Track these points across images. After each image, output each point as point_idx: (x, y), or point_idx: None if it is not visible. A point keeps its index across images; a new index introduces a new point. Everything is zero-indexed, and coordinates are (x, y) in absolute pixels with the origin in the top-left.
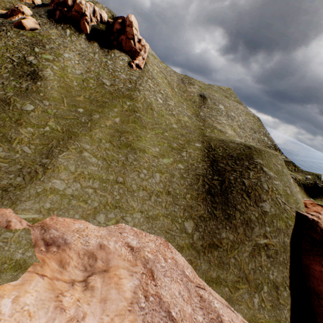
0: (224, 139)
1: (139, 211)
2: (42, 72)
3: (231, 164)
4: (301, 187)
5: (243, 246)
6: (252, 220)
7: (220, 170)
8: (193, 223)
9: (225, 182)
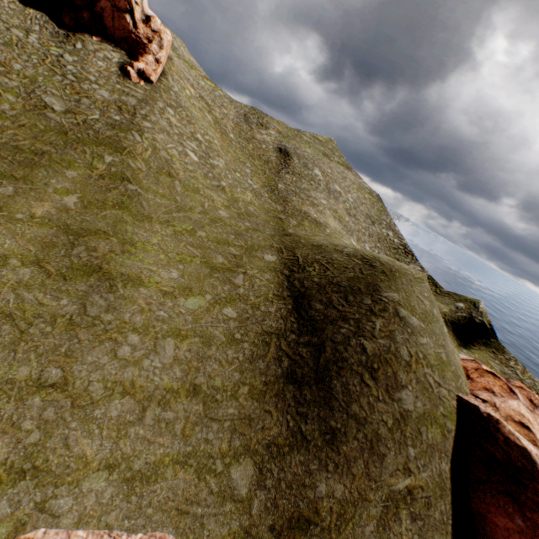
0: (323, 242)
1: (103, 467)
2: None
3: (338, 303)
4: (450, 327)
5: (364, 506)
6: (381, 437)
7: (316, 320)
8: (253, 467)
9: (325, 349)
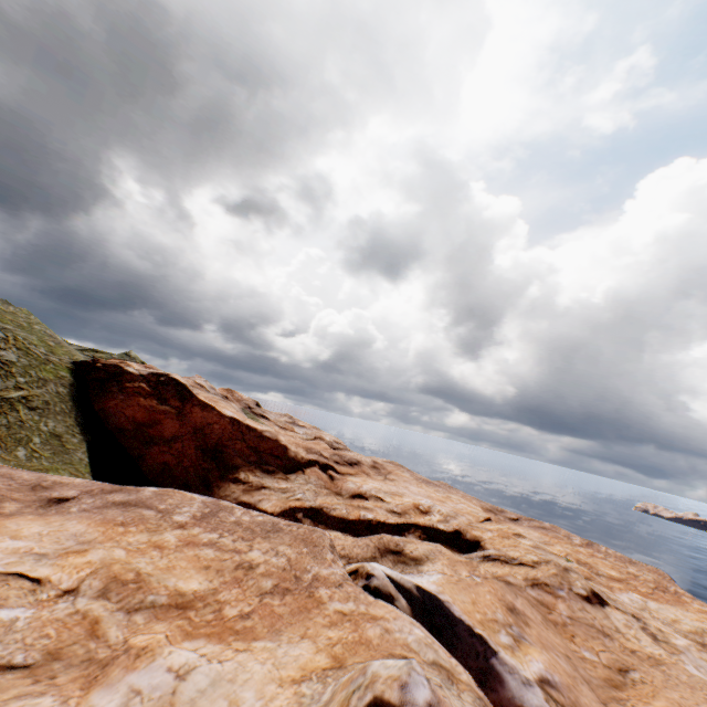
0: None
1: None
2: None
3: None
4: None
5: None
6: None
7: None
8: None
9: None
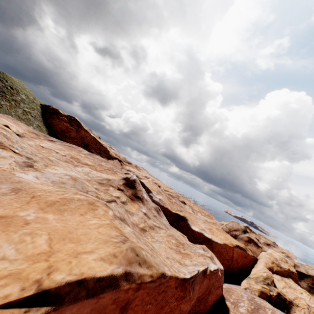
0: None
1: None
2: None
3: None
4: None
5: (17, 109)
6: (18, 100)
7: None
8: None
9: None
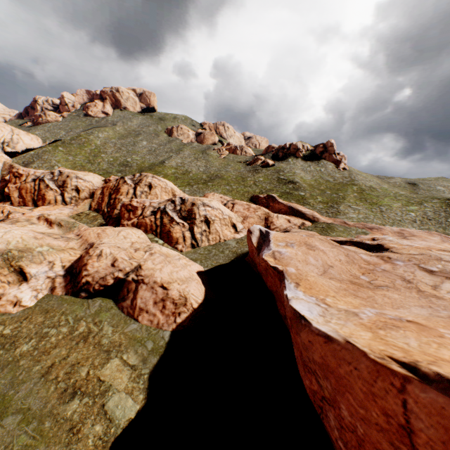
0: None
1: (411, 227)
2: (294, 180)
3: None
4: None
5: None
6: None
7: None
8: None
9: None
